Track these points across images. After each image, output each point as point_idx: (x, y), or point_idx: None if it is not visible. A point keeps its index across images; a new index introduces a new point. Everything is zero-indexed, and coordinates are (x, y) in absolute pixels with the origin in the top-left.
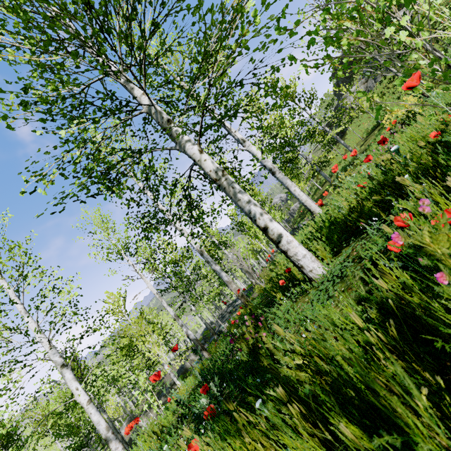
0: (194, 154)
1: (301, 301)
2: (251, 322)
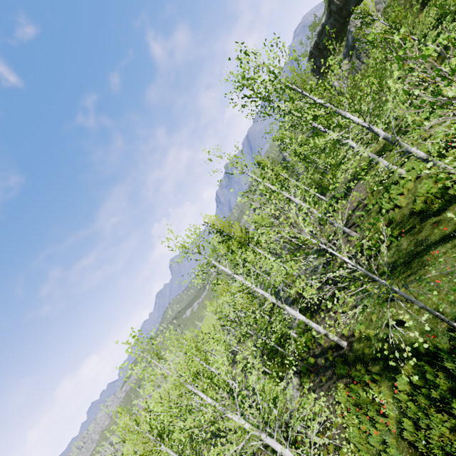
0: (413, 151)
1: None
2: None
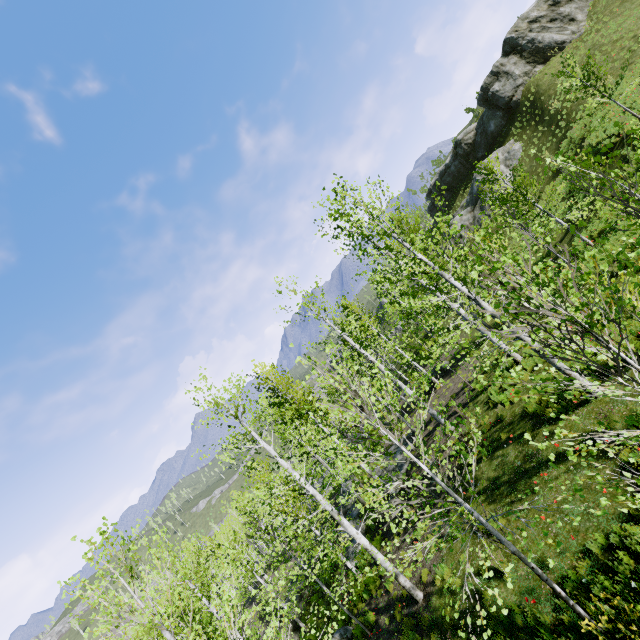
0: (524, 338)
1: (594, 408)
2: (599, 412)
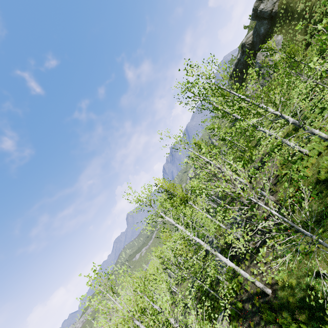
0: (317, 132)
1: None
2: None
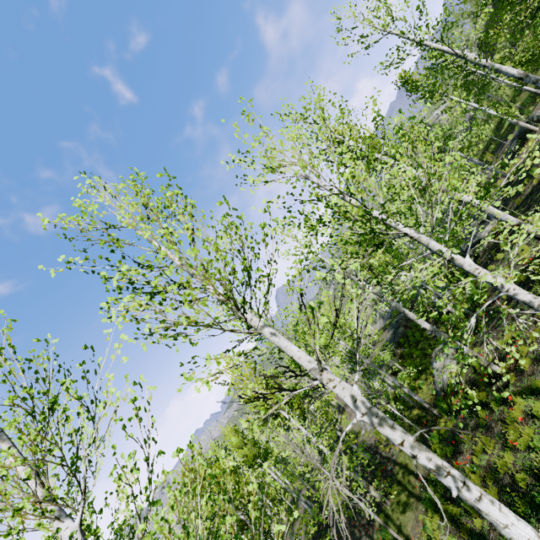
0: None
1: None
2: None
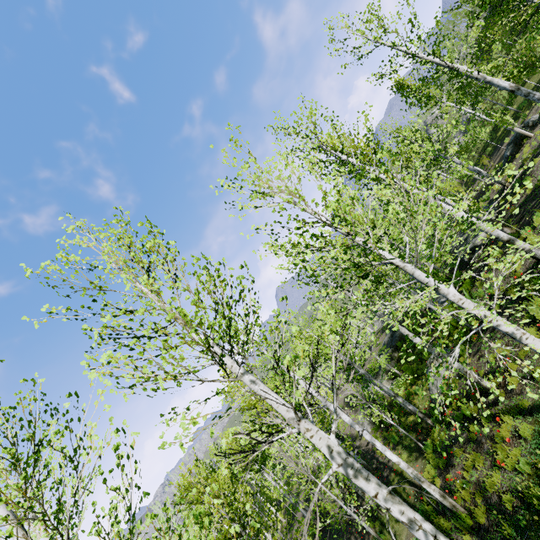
0: None
1: None
2: None
